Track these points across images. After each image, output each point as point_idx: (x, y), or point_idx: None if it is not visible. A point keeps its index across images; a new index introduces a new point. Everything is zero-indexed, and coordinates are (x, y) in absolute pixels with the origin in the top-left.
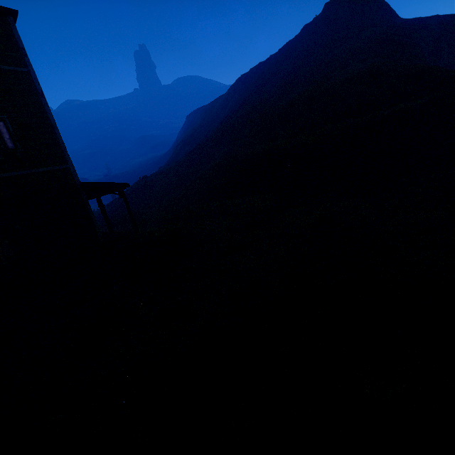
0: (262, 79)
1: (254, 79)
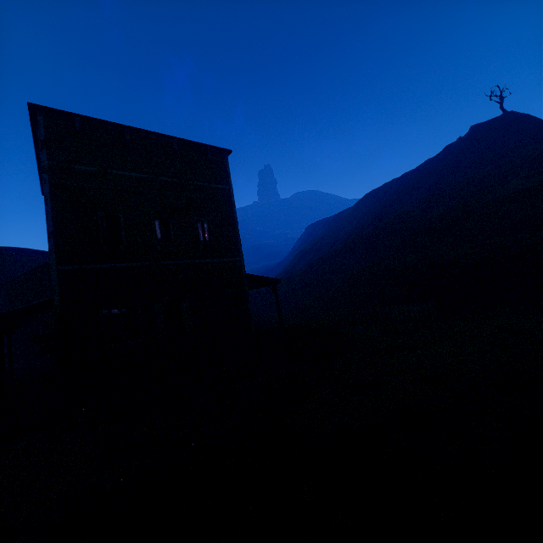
0: (399, 193)
1: (388, 193)
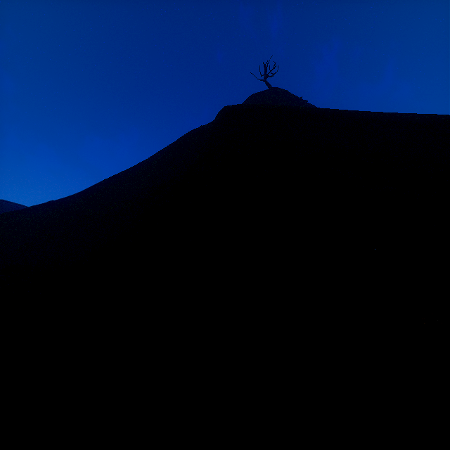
0: None
1: None
